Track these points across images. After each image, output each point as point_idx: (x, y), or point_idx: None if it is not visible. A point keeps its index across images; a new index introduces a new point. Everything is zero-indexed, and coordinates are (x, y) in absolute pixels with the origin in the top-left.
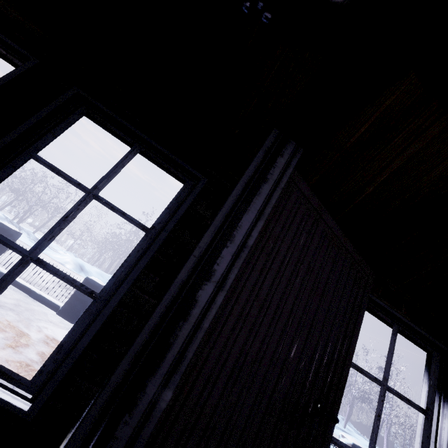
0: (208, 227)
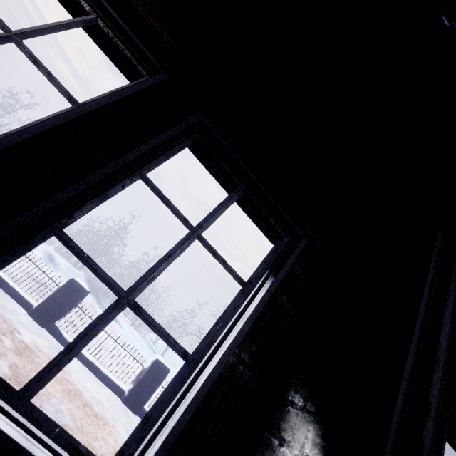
0: (410, 340)
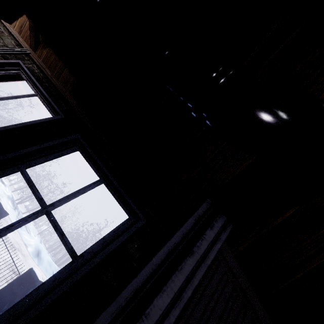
0: (109, 303)
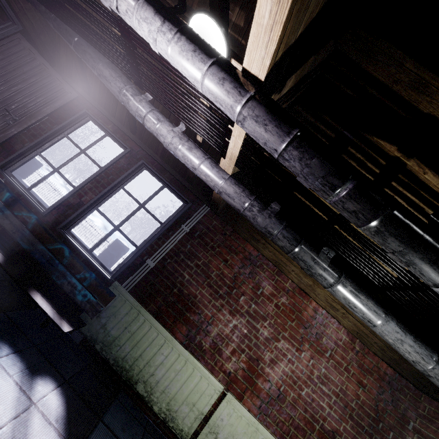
0: None
